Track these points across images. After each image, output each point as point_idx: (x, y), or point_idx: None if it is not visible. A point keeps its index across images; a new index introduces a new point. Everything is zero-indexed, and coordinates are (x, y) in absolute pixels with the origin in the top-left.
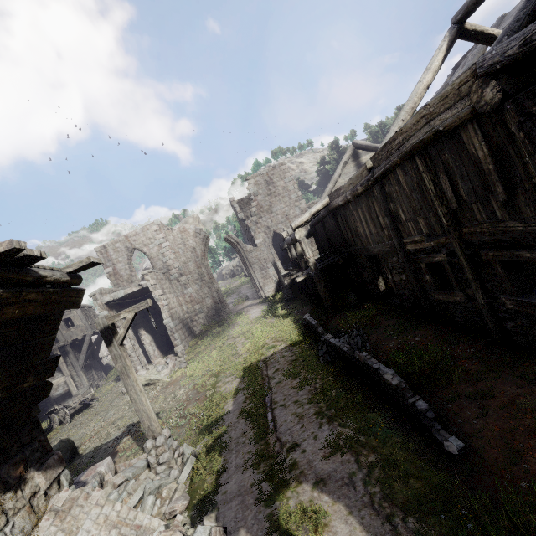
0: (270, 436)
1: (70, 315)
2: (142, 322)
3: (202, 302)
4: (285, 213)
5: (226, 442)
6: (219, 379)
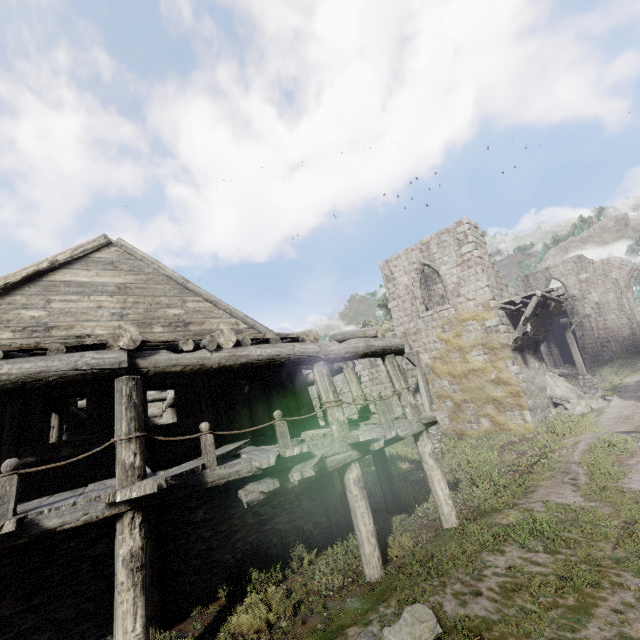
0: None
1: None
2: (552, 338)
3: (616, 331)
4: None
5: (625, 390)
6: (625, 378)
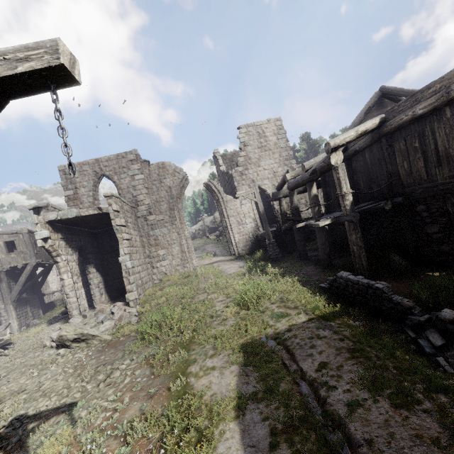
0: None
1: (15, 238)
2: (94, 257)
3: (167, 248)
4: (273, 170)
5: None
6: (192, 357)
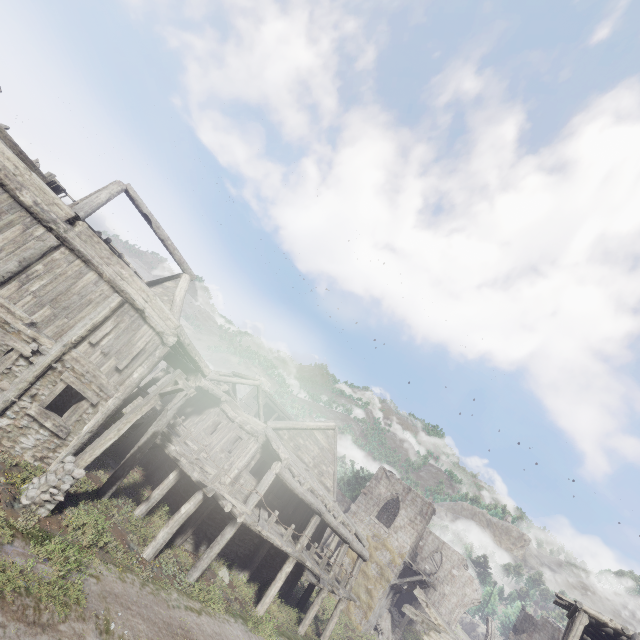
0: None
1: None
2: None
3: None
4: None
5: None
6: None
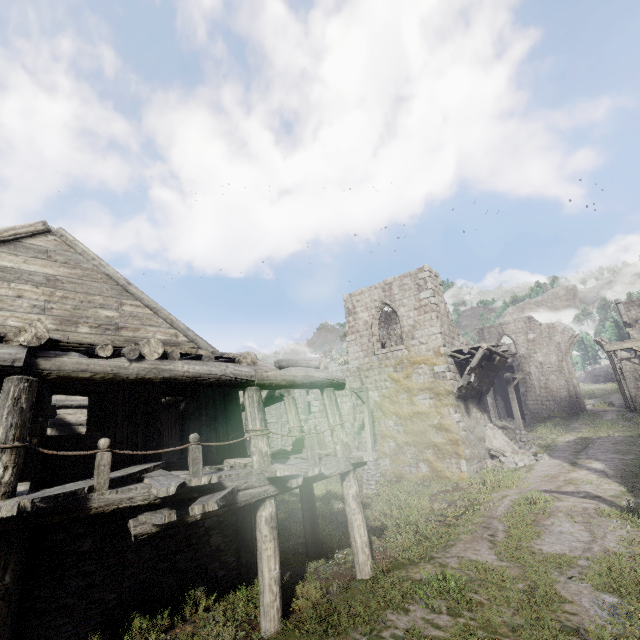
0: (582, 452)
1: None
2: (499, 390)
3: (555, 392)
4: None
5: (556, 449)
6: (558, 437)
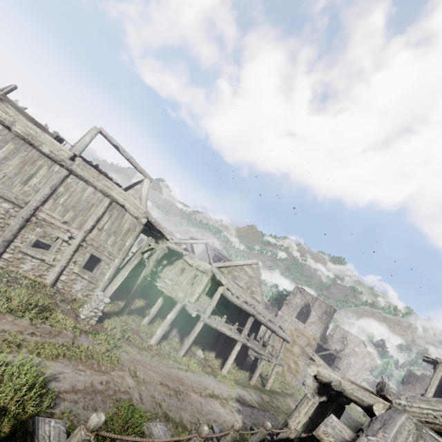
0: None
1: None
2: None
3: None
4: None
5: None
6: None
